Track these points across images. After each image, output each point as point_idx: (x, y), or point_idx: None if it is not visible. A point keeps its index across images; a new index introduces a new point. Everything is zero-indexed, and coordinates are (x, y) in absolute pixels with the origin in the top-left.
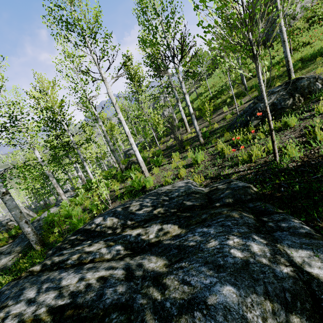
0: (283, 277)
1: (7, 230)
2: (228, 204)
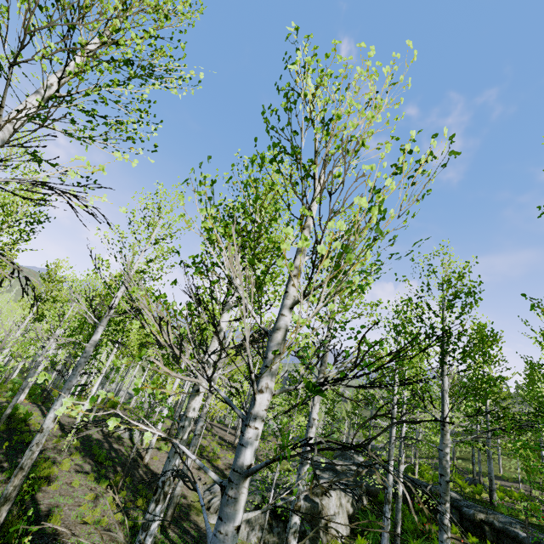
0: None
1: None
2: None
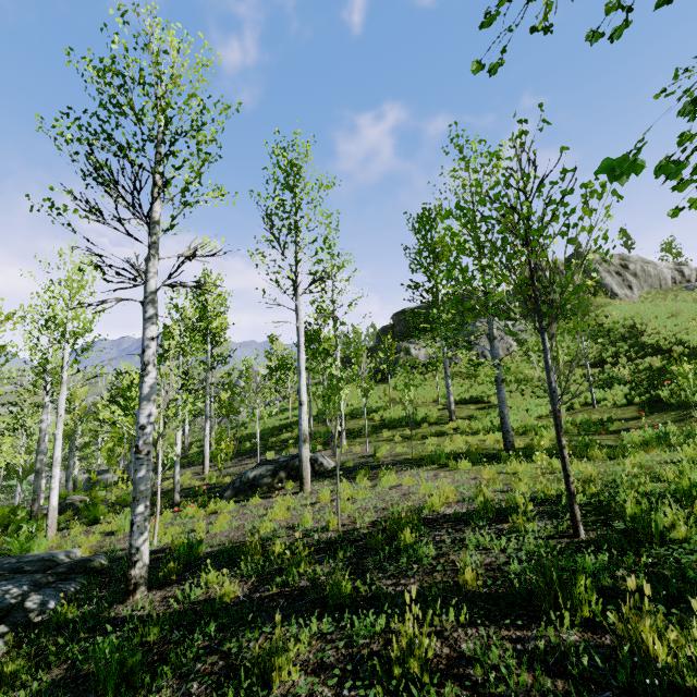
0: (6, 602)
1: None
2: (59, 573)
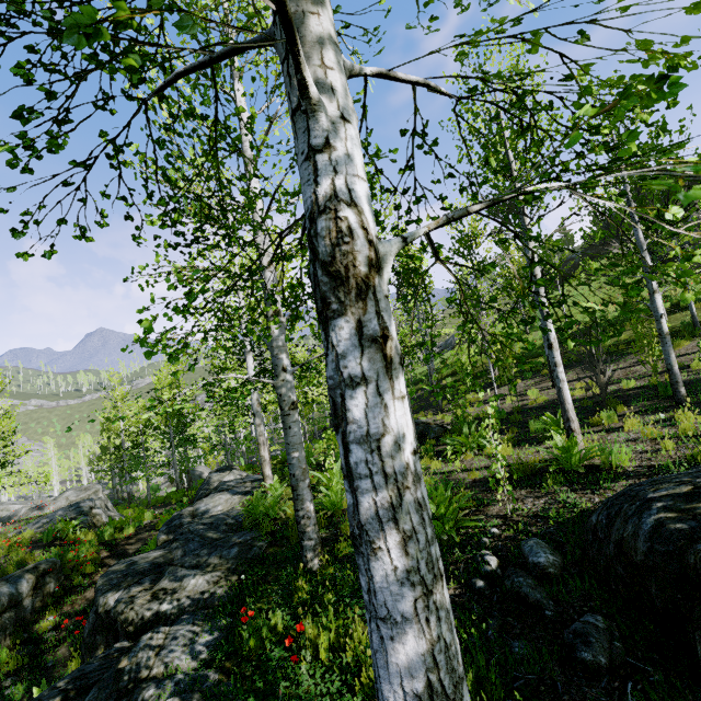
0: None
1: (90, 527)
2: None
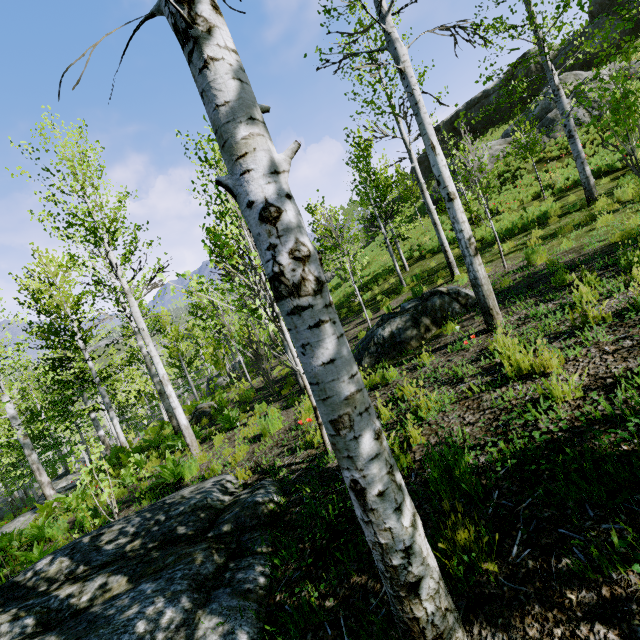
0: None
1: None
2: (224, 533)
